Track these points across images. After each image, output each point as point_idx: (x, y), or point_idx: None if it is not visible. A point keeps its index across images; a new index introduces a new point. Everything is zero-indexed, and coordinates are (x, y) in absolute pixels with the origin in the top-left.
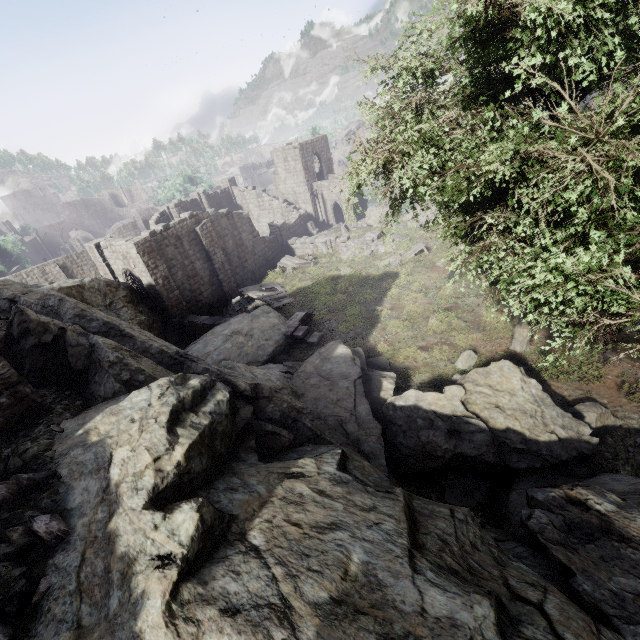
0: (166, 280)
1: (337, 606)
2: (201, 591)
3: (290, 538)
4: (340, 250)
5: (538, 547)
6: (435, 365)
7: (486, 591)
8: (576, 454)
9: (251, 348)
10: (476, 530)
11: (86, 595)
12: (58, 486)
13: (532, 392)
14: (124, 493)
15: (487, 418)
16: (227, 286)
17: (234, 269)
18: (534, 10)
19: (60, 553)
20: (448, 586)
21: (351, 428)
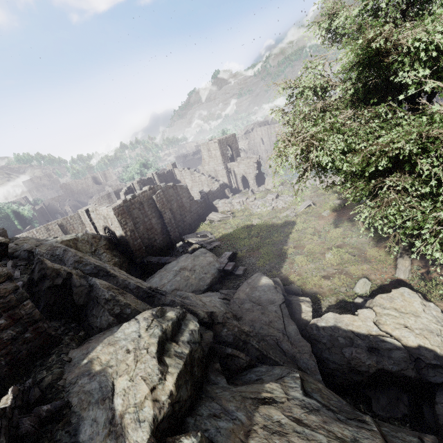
0: (132, 232)
1: None
2: None
3: None
4: (250, 207)
5: None
6: (338, 290)
7: None
8: None
9: (194, 280)
10: None
11: None
12: (70, 416)
13: (433, 314)
14: (128, 425)
15: (399, 337)
16: (173, 235)
17: (177, 223)
18: (415, 41)
19: None
20: None
21: (286, 346)
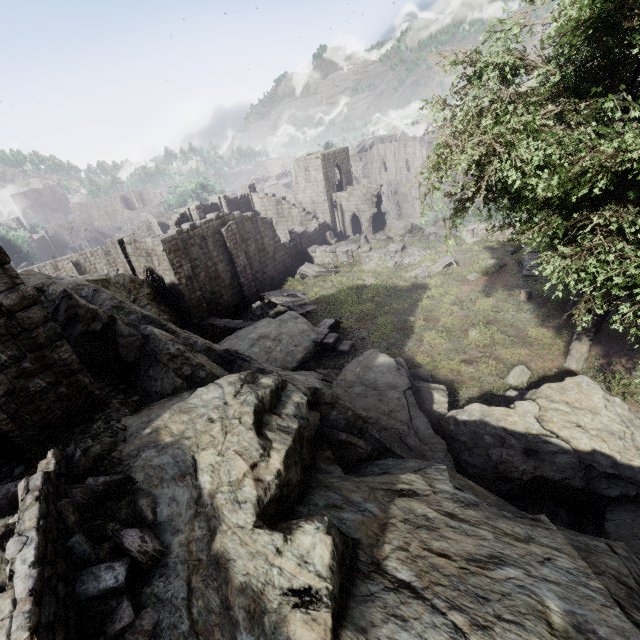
0: (189, 280)
1: None
2: None
3: (446, 573)
4: (362, 260)
5: None
6: (483, 379)
7: None
8: None
9: (280, 353)
10: None
11: (204, 639)
12: (135, 493)
13: (617, 411)
14: (222, 506)
15: (568, 438)
16: (247, 290)
17: (254, 274)
18: None
19: (158, 579)
20: None
21: (412, 442)
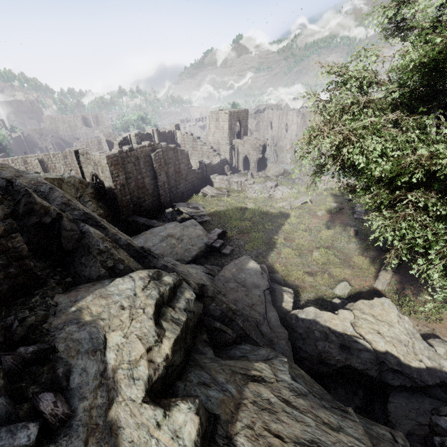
0: (123, 187)
1: None
2: None
3: None
4: (247, 189)
5: None
6: (318, 288)
7: None
8: (439, 381)
9: (180, 249)
10: None
11: None
12: (56, 361)
13: (405, 326)
14: (121, 380)
15: (370, 340)
16: (163, 199)
17: (170, 188)
18: None
19: (63, 438)
20: None
21: (265, 330)
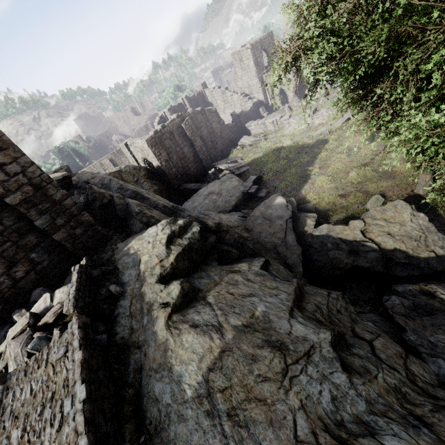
0: (167, 162)
1: (245, 328)
2: (182, 318)
3: (227, 299)
4: (284, 127)
5: (389, 317)
6: (349, 207)
7: (331, 328)
8: None
9: (221, 202)
10: (343, 304)
11: (134, 317)
12: (118, 273)
13: (419, 223)
14: (147, 276)
15: (380, 242)
16: (205, 162)
17: (209, 150)
18: None
19: (122, 300)
20: (309, 325)
21: (281, 250)
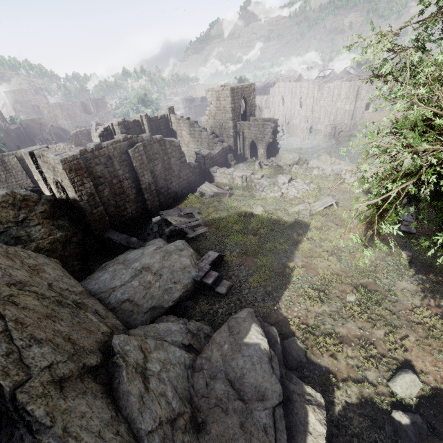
0: (91, 196)
1: None
2: None
3: None
4: (253, 186)
5: None
6: (362, 374)
7: None
8: None
9: (158, 290)
10: None
11: None
12: None
13: None
14: None
15: None
16: (150, 204)
17: (159, 189)
18: None
19: None
20: None
21: None
